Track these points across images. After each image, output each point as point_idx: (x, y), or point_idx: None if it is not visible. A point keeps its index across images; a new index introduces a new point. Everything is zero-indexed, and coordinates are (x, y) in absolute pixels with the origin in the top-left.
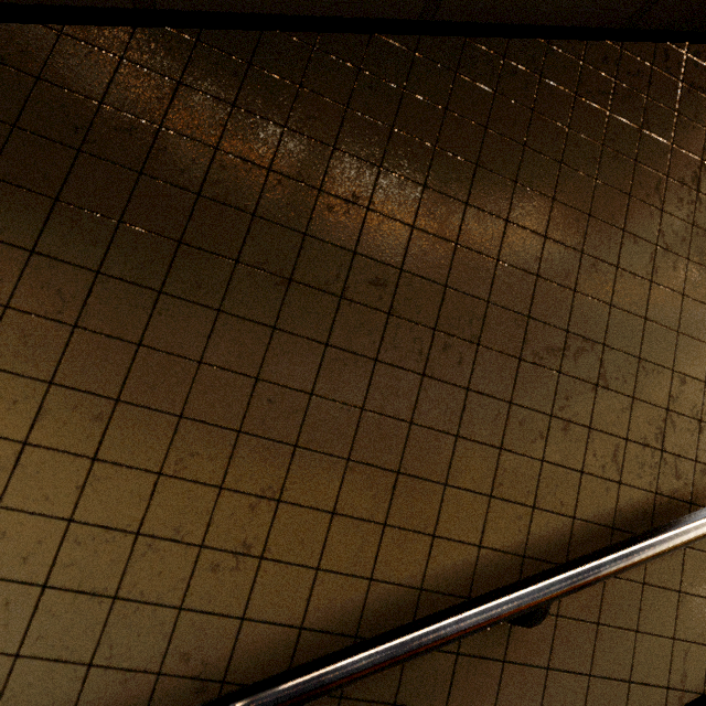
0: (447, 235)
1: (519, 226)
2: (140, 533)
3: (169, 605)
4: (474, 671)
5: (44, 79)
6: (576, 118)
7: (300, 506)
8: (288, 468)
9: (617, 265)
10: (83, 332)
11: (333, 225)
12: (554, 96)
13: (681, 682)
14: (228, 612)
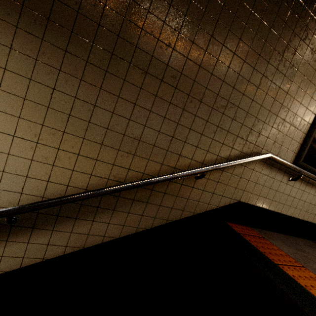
0: (197, 62)
1: (221, 62)
2: (102, 144)
3: (110, 163)
4: (185, 189)
5: None
6: (249, 20)
7: (145, 143)
8: (142, 132)
9: (249, 80)
10: (83, 82)
11: (161, 54)
12: (244, 10)
13: (235, 198)
14: (125, 167)
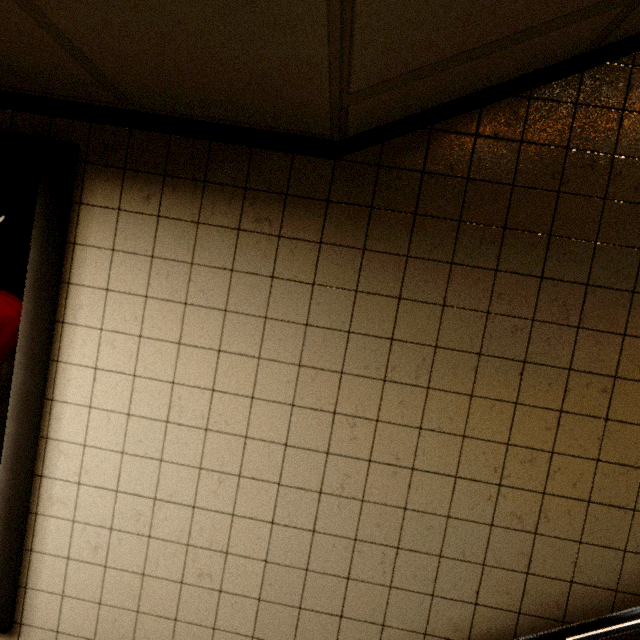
0: None
1: None
2: None
3: None
4: None
5: (525, 141)
6: None
7: None
8: None
9: None
10: (583, 331)
11: None
12: None
13: None
14: None
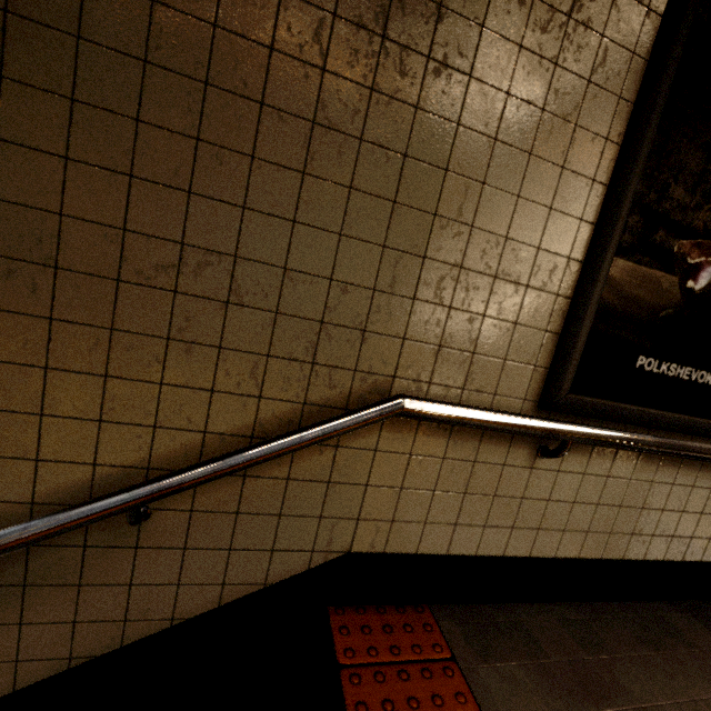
0: None
1: (93, 106)
2: None
3: None
4: (106, 557)
5: None
6: None
7: None
8: None
9: (252, 153)
10: None
11: None
12: None
13: (327, 546)
14: None
